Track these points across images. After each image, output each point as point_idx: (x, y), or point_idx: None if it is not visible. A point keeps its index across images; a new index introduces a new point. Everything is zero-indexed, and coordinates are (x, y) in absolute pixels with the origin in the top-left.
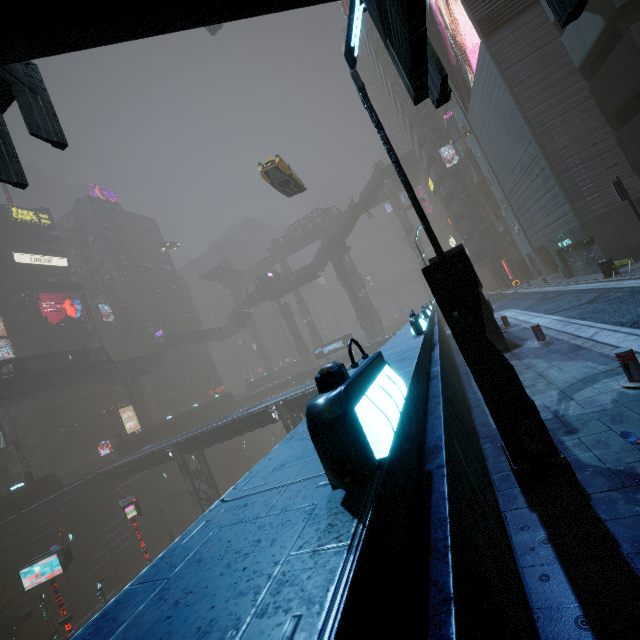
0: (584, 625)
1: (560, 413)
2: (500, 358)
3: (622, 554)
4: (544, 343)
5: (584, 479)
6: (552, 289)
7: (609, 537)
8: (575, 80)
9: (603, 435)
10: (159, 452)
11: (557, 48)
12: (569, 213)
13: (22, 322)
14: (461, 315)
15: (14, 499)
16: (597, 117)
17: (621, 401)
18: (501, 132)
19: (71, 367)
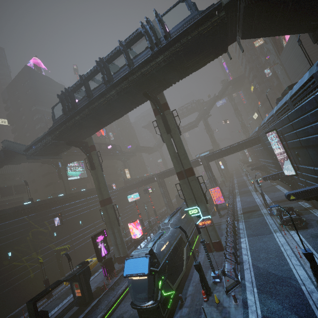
0: None
1: None
2: None
3: None
4: None
5: None
6: None
7: None
8: None
9: None
10: (151, 177)
11: None
12: None
13: None
14: None
15: None
16: None
17: None
18: (295, 61)
19: (112, 149)
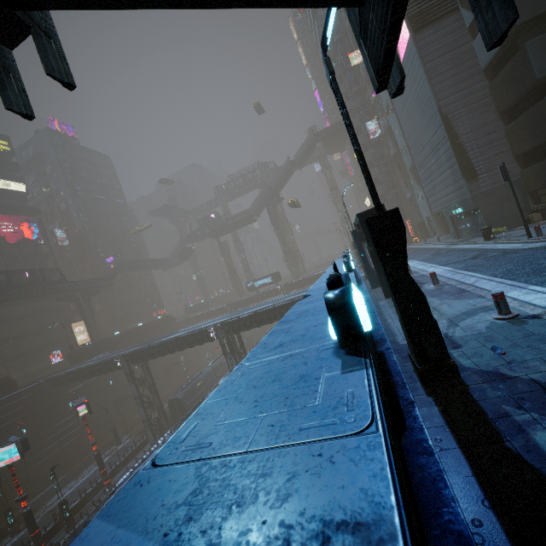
0: (462, 458)
1: (449, 335)
2: (416, 289)
3: (488, 419)
4: (438, 286)
5: (465, 376)
6: (444, 247)
7: (480, 410)
8: (479, 79)
9: (479, 349)
10: (108, 361)
11: (469, 50)
12: (463, 187)
13: None
14: (392, 256)
15: None
16: (493, 112)
17: (492, 328)
18: (418, 114)
19: (28, 283)
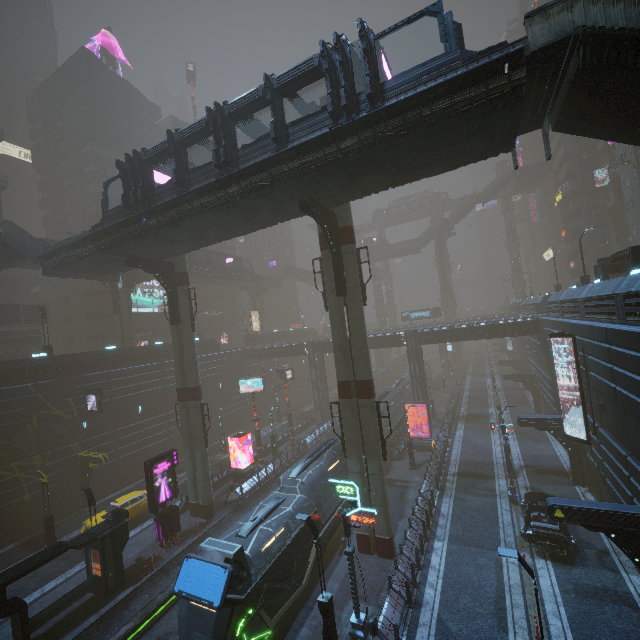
0: None
1: None
2: None
3: None
4: None
5: None
6: None
7: None
8: None
9: None
10: (298, 346)
11: None
12: None
13: None
14: None
15: (198, 346)
16: None
17: None
18: None
19: (233, 268)
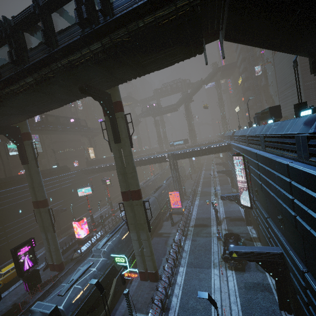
0: None
1: None
2: None
3: None
4: None
5: None
6: None
7: None
8: None
9: None
10: (113, 165)
11: None
12: None
13: None
14: None
15: (56, 170)
16: None
17: None
18: (287, 68)
19: (74, 125)
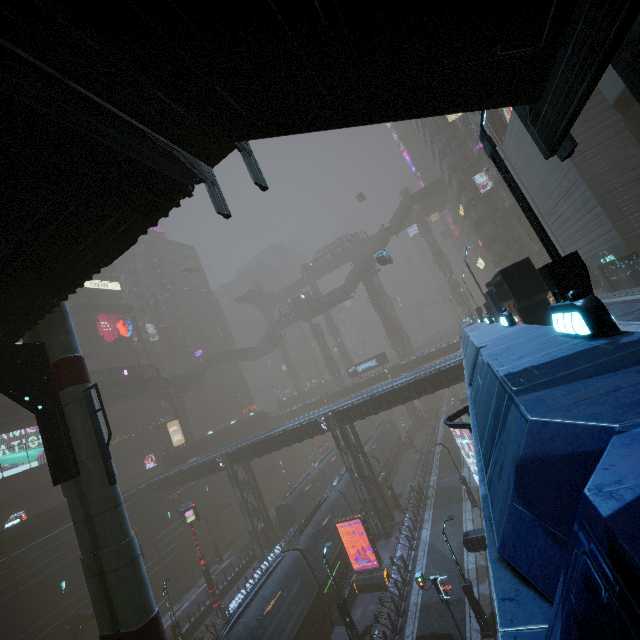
0: None
1: None
2: None
3: None
4: None
5: None
6: None
7: None
8: (610, 114)
9: None
10: (210, 462)
11: None
12: (611, 231)
13: (81, 341)
14: None
15: None
16: (633, 145)
17: None
18: (539, 160)
19: (127, 381)
